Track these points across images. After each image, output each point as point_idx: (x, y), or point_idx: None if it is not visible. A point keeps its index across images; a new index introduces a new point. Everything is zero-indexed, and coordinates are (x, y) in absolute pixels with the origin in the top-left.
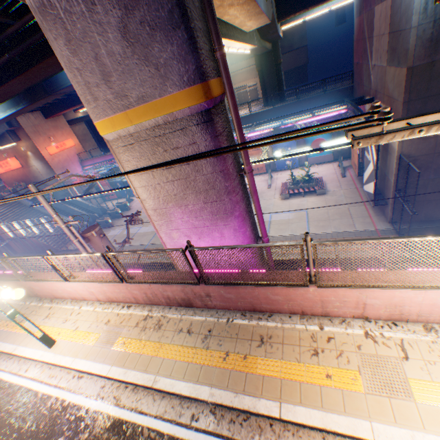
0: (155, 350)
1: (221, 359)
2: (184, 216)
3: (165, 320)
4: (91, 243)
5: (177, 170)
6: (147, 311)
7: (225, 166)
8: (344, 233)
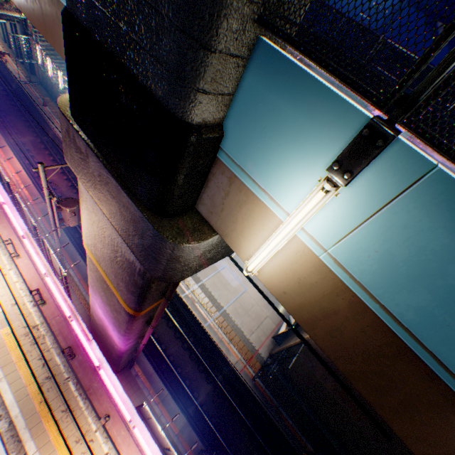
0: (19, 358)
1: (41, 400)
2: (103, 303)
3: (42, 340)
4: (63, 211)
5: (109, 297)
6: (40, 321)
7: (130, 326)
8: (241, 332)
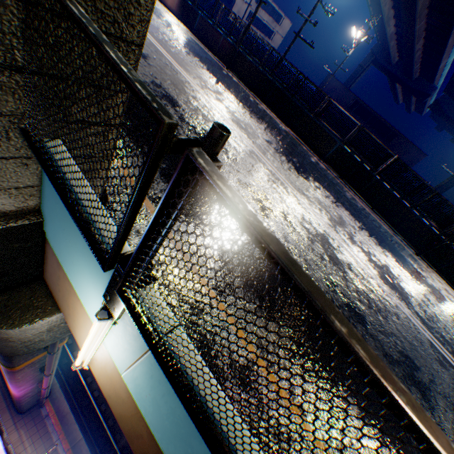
0: None
1: None
2: None
3: None
4: None
5: None
6: None
7: (13, 376)
8: None
